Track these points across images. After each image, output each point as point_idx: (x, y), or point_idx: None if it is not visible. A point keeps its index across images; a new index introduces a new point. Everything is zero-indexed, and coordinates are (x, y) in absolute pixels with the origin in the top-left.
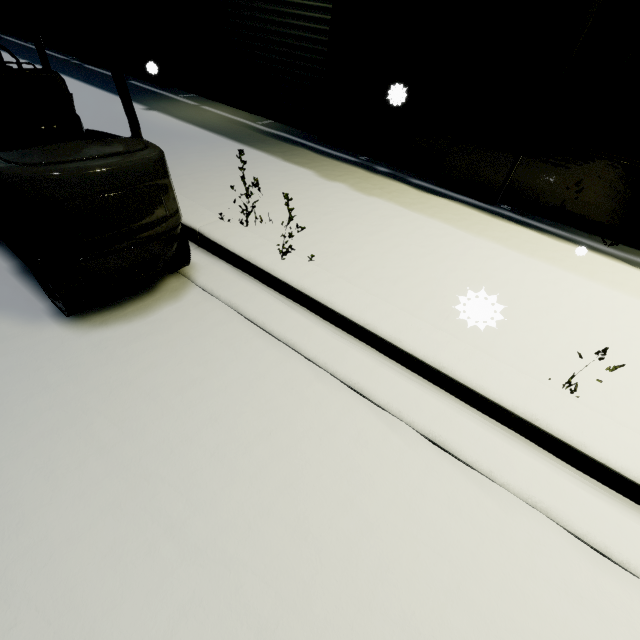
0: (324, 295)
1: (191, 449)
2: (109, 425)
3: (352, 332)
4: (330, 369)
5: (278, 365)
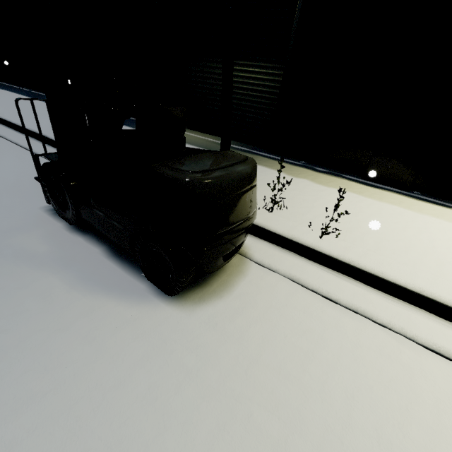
0: (372, 266)
1: (356, 437)
2: (267, 414)
3: (402, 297)
4: (408, 333)
5: (361, 332)
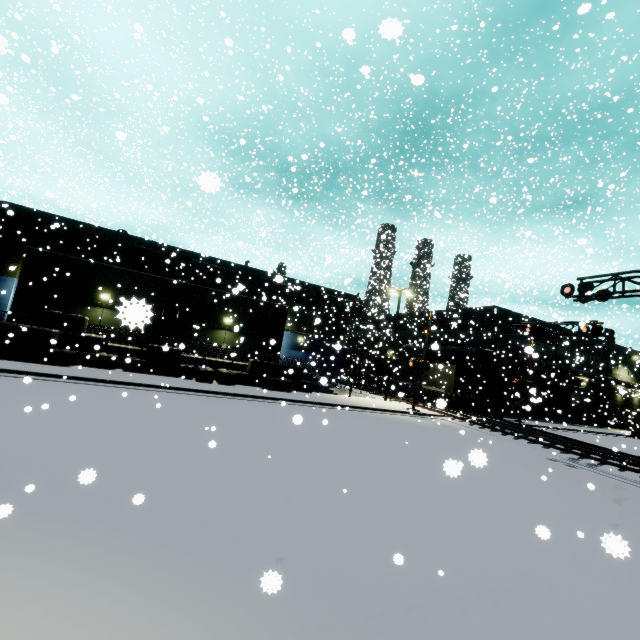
0: None
1: None
2: None
3: None
4: None
5: None
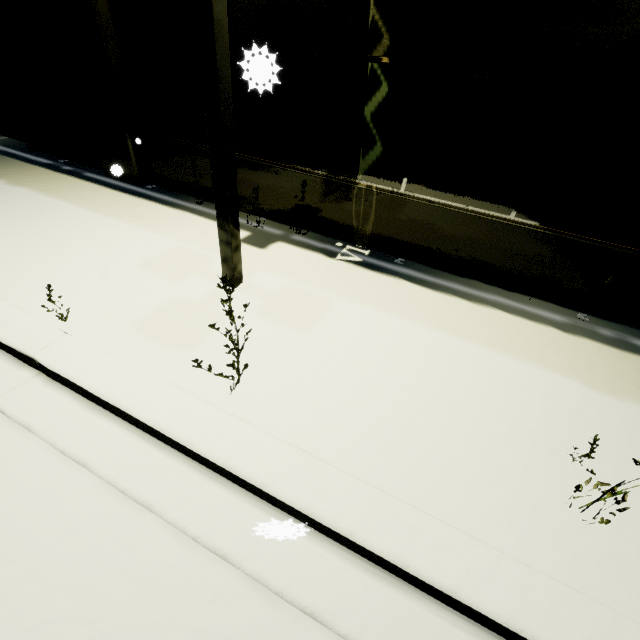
0: None
1: None
2: None
3: None
4: None
5: None
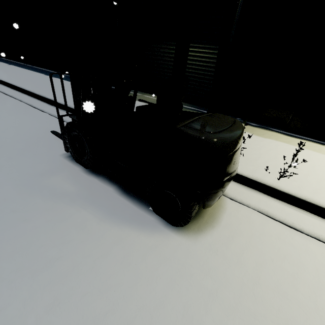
0: None
1: None
2: None
3: None
4: None
5: None
